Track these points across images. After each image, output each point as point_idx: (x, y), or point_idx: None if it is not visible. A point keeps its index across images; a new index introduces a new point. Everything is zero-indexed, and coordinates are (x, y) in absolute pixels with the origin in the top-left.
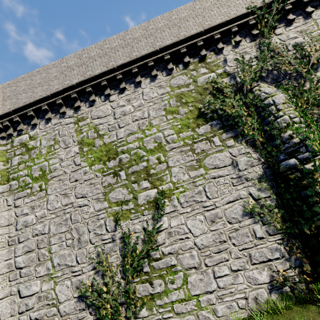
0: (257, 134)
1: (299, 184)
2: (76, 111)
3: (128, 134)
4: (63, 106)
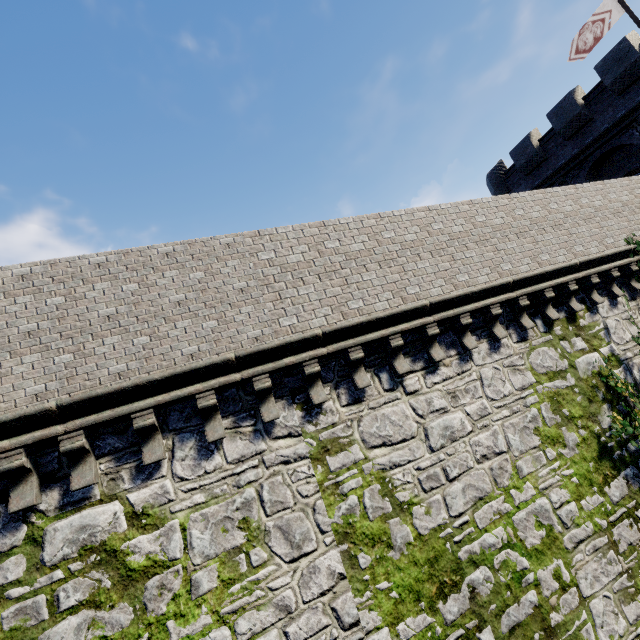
0: None
1: None
2: (310, 415)
3: (474, 502)
4: (270, 397)
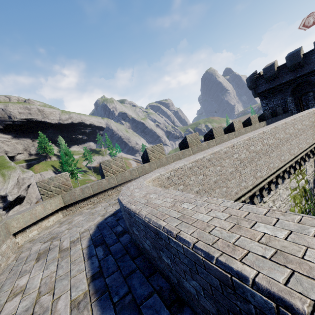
0: None
1: None
2: None
3: None
4: None
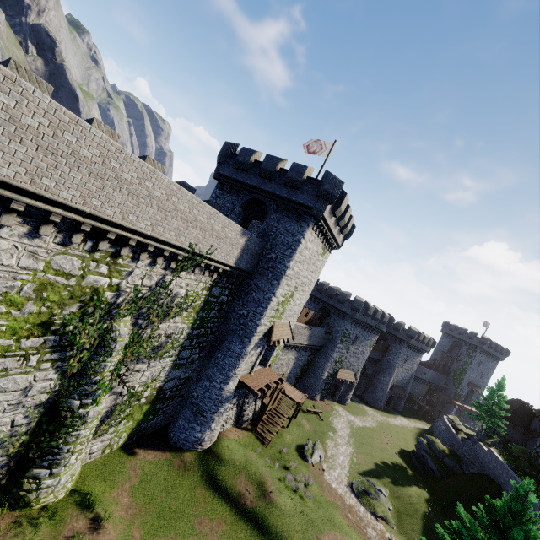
0: (77, 366)
1: (63, 422)
2: None
3: None
4: None
